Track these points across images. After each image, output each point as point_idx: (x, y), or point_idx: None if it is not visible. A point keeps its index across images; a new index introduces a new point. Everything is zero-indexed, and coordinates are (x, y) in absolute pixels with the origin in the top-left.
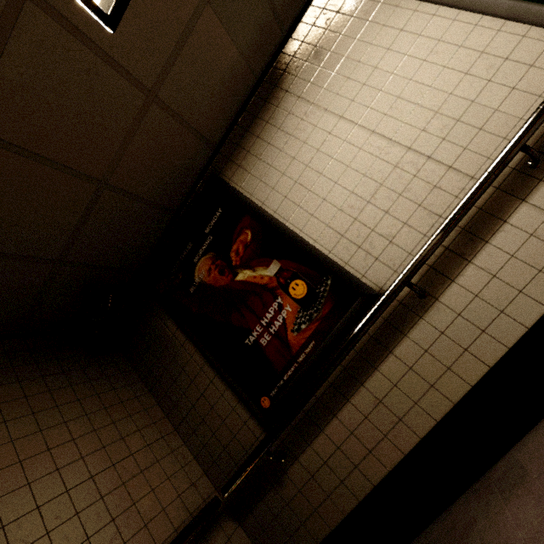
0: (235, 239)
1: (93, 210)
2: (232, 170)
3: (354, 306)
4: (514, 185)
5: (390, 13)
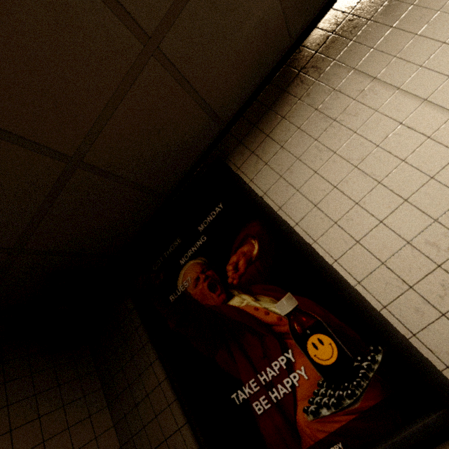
0: (236, 248)
1: (60, 192)
2: (243, 156)
3: (429, 420)
4: None
5: None
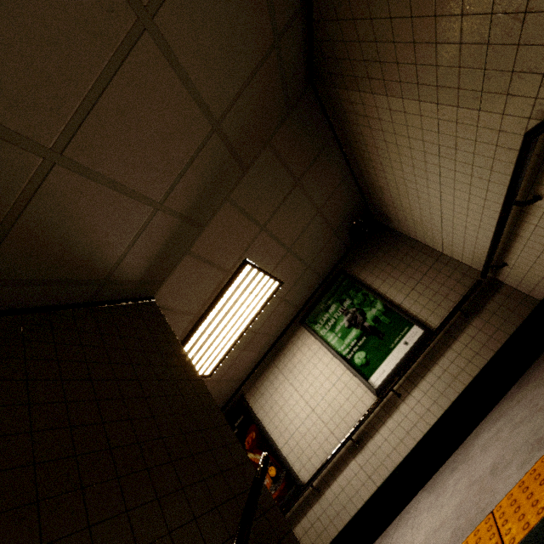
0: (248, 435)
1: None
2: (250, 396)
3: (292, 488)
4: (351, 450)
5: (317, 349)
